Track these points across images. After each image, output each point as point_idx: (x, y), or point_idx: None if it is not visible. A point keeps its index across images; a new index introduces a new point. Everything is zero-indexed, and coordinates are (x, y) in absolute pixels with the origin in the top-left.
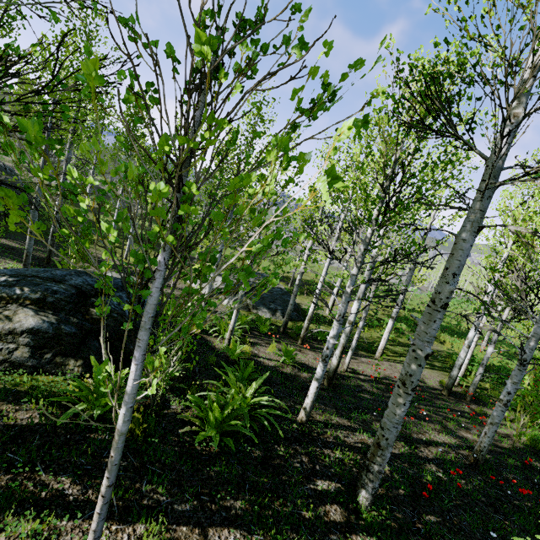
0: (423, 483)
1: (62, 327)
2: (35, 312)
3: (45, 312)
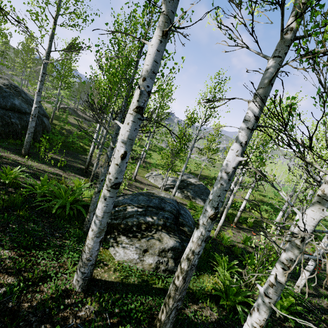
0: None
1: (184, 244)
2: (168, 235)
3: (171, 234)
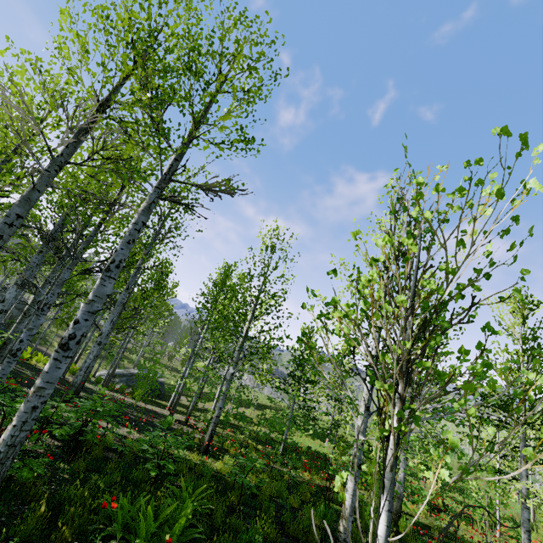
0: (18, 374)
1: None
2: None
3: None
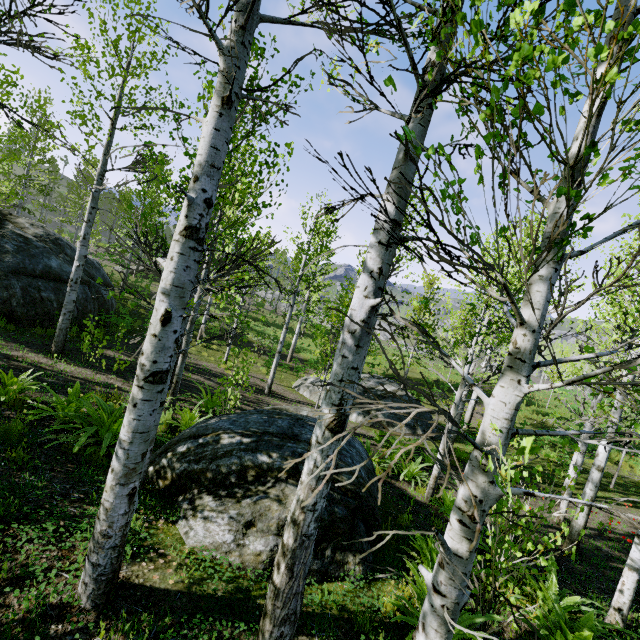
0: None
1: (336, 510)
2: None
3: None
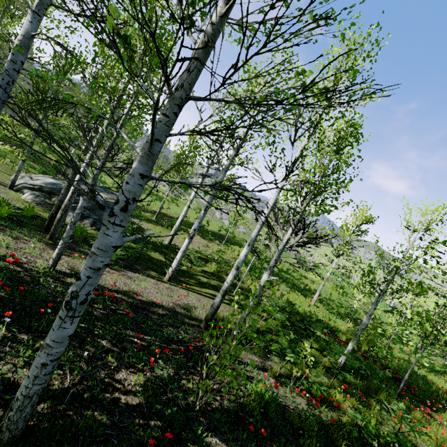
0: None
1: None
2: None
3: None
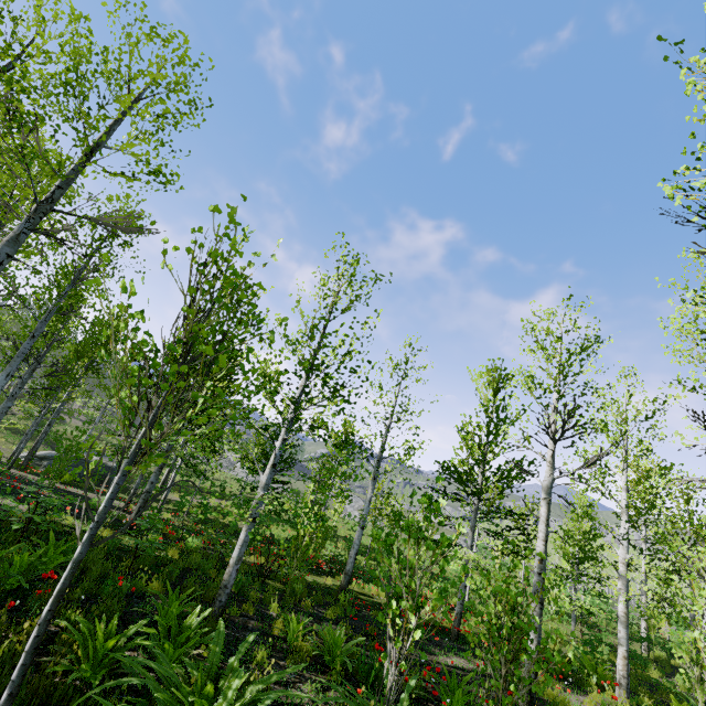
0: None
1: None
2: None
3: None
